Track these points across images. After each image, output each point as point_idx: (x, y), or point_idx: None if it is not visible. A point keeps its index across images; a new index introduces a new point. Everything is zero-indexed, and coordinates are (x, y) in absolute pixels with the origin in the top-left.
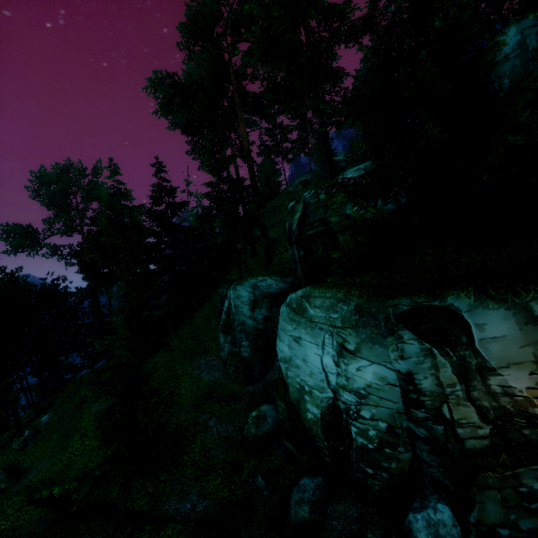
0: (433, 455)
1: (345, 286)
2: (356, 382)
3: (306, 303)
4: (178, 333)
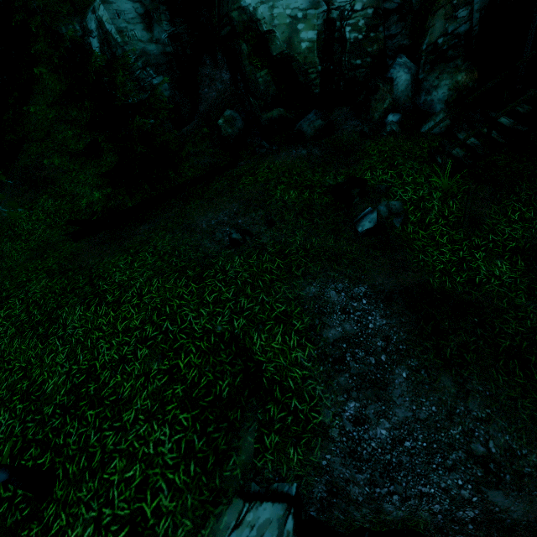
0: (400, 22)
1: None
2: None
3: None
4: (27, 128)
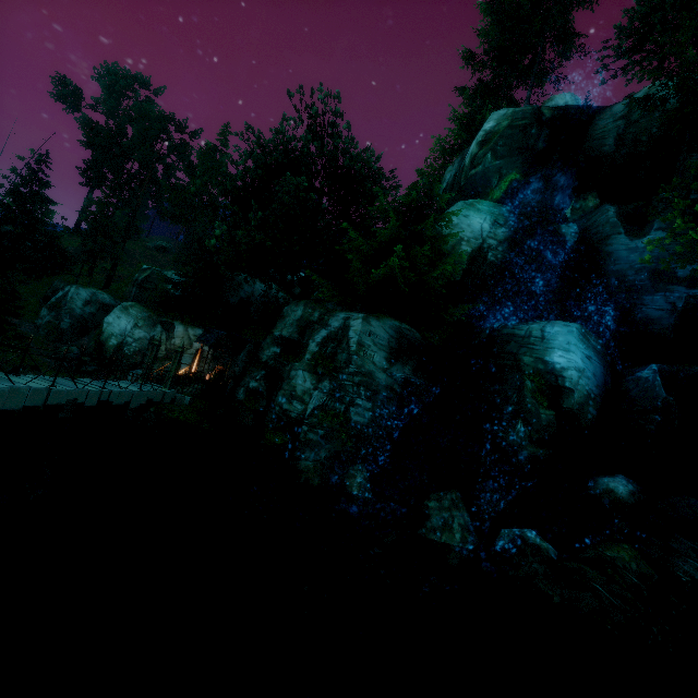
0: None
1: (150, 310)
2: (136, 335)
3: (131, 307)
4: None
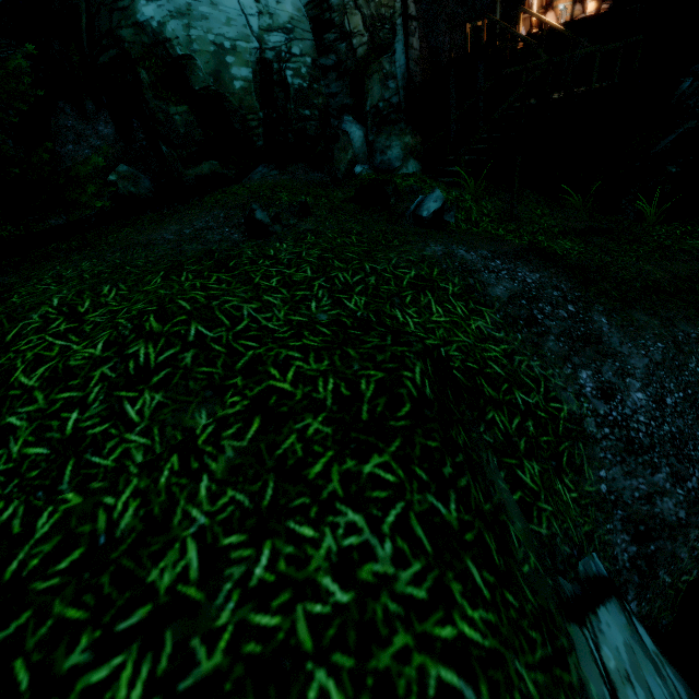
0: (339, 81)
1: None
2: (281, 17)
3: None
4: None
